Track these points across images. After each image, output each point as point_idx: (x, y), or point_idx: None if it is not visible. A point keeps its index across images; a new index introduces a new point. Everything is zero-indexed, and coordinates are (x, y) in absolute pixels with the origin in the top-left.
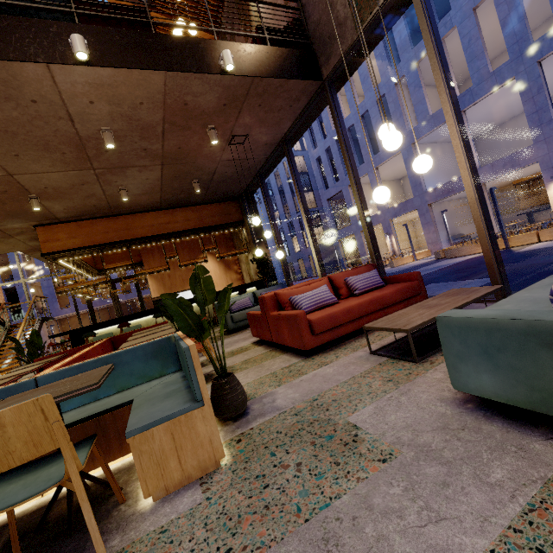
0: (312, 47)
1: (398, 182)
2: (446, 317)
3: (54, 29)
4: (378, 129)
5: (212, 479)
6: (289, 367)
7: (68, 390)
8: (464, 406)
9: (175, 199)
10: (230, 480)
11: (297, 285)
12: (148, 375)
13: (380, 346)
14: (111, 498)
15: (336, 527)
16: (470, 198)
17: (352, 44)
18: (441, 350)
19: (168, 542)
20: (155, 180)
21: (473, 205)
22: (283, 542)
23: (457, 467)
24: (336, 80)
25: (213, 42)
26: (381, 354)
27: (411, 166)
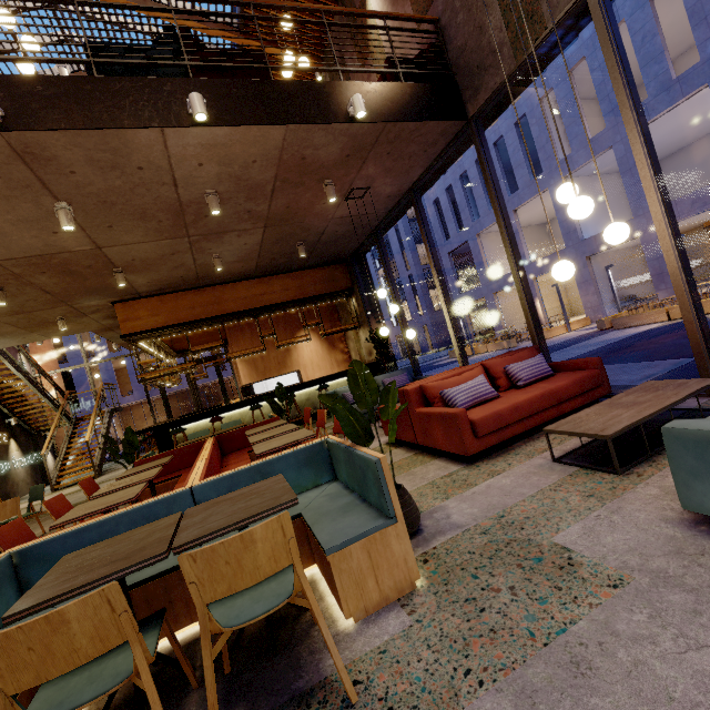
0: (454, 79)
1: (543, 228)
2: (676, 429)
3: (167, 88)
4: (517, 159)
5: (413, 601)
6: (451, 476)
7: (268, 504)
8: (696, 528)
9: (273, 265)
10: (435, 603)
11: (445, 375)
12: (301, 485)
13: (562, 452)
14: (301, 618)
15: (582, 651)
16: (671, 268)
17: (509, 76)
18: (648, 459)
19: (393, 662)
20: (253, 244)
21: (675, 277)
22: (527, 664)
23: (706, 594)
24: (484, 118)
25: (339, 85)
26: (568, 463)
27: (562, 207)
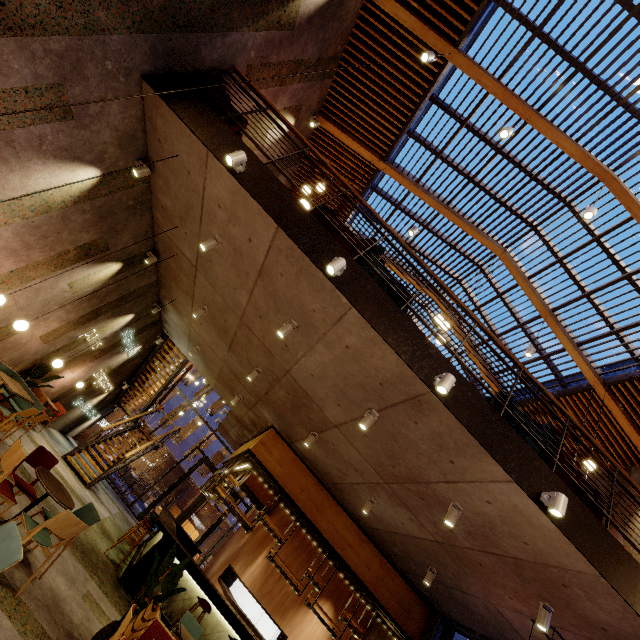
0: None
1: None
2: None
3: (536, 463)
4: None
5: None
6: None
7: None
8: None
9: (386, 541)
10: None
11: None
12: None
13: None
14: None
15: None
16: None
17: None
18: None
19: None
20: (406, 529)
21: None
22: None
23: None
24: None
25: None
26: None
27: None
